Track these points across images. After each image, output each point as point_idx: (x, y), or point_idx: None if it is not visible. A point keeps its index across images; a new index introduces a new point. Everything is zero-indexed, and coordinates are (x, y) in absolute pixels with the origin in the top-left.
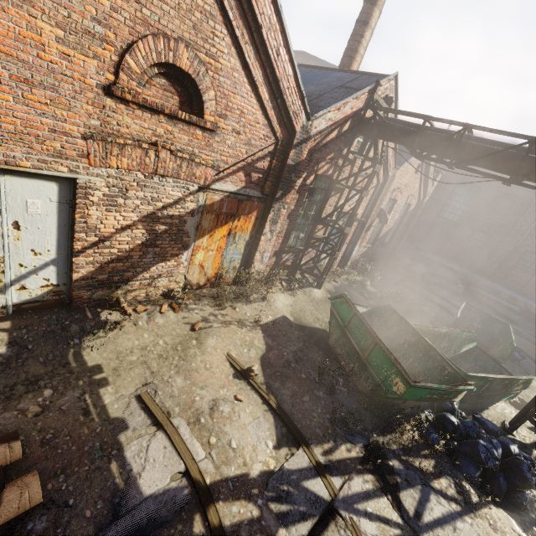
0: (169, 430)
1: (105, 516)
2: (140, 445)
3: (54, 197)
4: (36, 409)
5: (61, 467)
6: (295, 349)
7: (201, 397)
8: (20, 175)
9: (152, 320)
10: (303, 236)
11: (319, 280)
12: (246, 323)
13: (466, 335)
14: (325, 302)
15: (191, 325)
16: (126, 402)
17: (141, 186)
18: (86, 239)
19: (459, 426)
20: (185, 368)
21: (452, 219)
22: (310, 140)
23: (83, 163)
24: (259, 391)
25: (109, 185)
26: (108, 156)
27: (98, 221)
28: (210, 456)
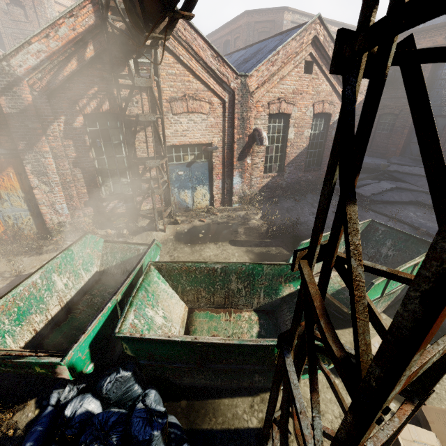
0: None
1: None
2: None
3: None
4: None
5: None
6: None
7: None
8: None
9: None
10: (129, 181)
11: (155, 223)
12: (5, 275)
13: (273, 269)
14: None
15: None
16: None
17: None
18: None
19: (72, 421)
20: None
21: (440, 113)
22: (23, 81)
23: None
24: None
25: None
26: None
27: None
28: None
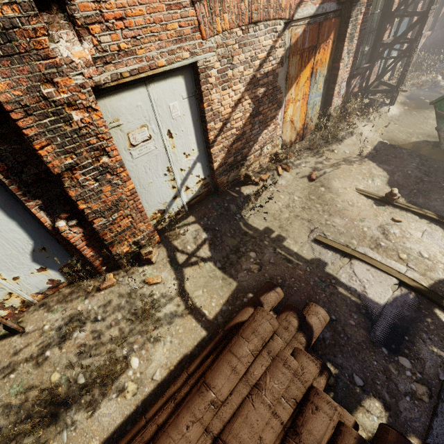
0: (361, 257)
1: (364, 322)
2: (347, 273)
3: (184, 93)
4: (256, 267)
5: (305, 298)
6: (415, 166)
7: (367, 227)
8: (158, 79)
9: (276, 183)
10: (367, 49)
11: (393, 95)
12: (352, 160)
13: None
14: (405, 116)
15: (306, 177)
16: (309, 247)
17: (241, 46)
18: (215, 128)
19: None
20: (333, 210)
21: None
22: None
23: (197, 40)
24: (410, 210)
25: (219, 58)
26: (213, 18)
27: (219, 104)
28: (409, 268)
